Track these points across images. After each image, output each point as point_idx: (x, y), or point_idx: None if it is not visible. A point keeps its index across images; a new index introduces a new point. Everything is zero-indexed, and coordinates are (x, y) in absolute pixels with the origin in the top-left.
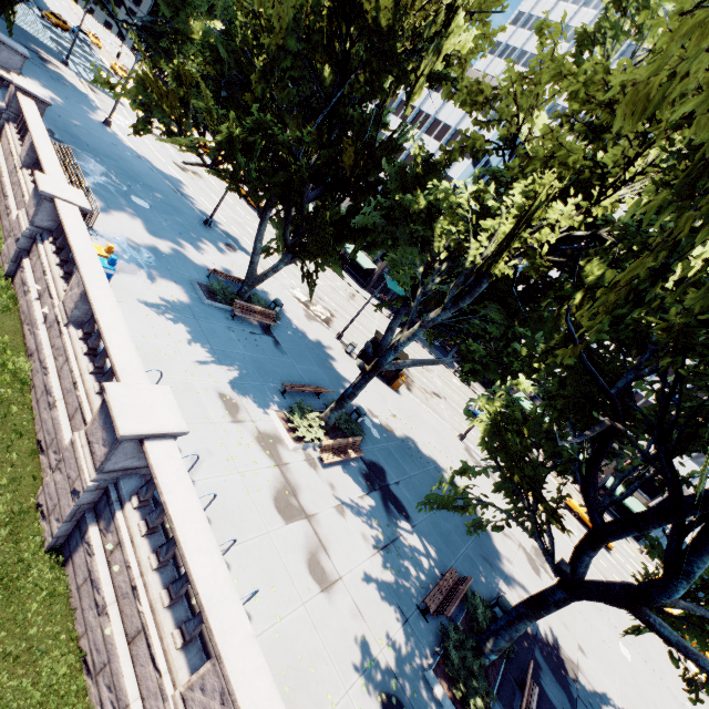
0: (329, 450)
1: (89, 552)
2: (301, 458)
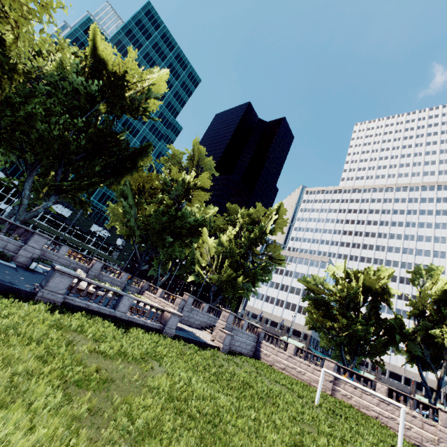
0: None
1: None
2: None
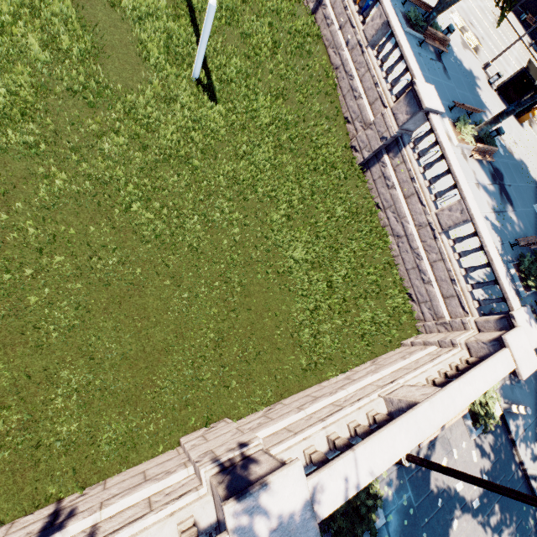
0: (476, 151)
1: (383, 166)
2: (459, 152)
